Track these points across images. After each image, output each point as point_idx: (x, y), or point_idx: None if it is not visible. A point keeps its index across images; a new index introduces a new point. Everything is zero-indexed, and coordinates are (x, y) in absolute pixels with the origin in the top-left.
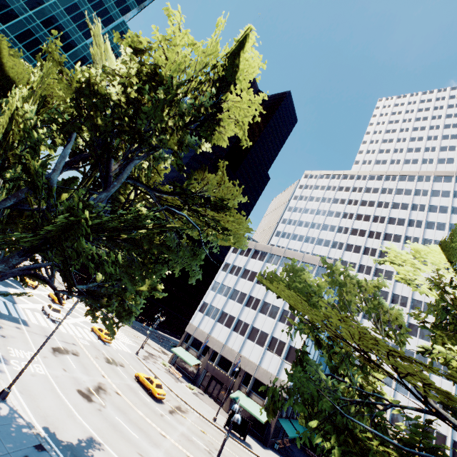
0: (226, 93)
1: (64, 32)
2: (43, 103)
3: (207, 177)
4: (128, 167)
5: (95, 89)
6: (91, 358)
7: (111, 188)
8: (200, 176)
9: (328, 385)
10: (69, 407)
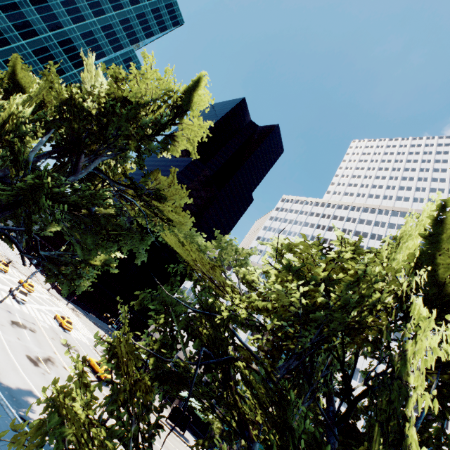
0: (182, 116)
1: (77, 52)
2: (41, 108)
3: (161, 177)
4: (96, 161)
5: (76, 102)
6: (47, 338)
7: (79, 174)
8: (155, 175)
9: (185, 301)
10: (15, 364)
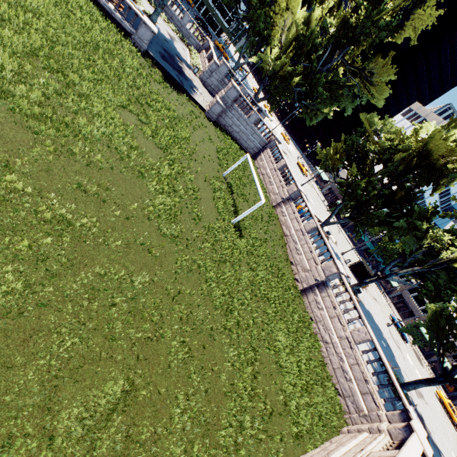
0: (416, 7)
1: None
2: None
3: (380, 60)
4: (344, 51)
5: (345, 18)
6: (282, 144)
7: (333, 62)
8: (376, 59)
9: (360, 141)
10: None
